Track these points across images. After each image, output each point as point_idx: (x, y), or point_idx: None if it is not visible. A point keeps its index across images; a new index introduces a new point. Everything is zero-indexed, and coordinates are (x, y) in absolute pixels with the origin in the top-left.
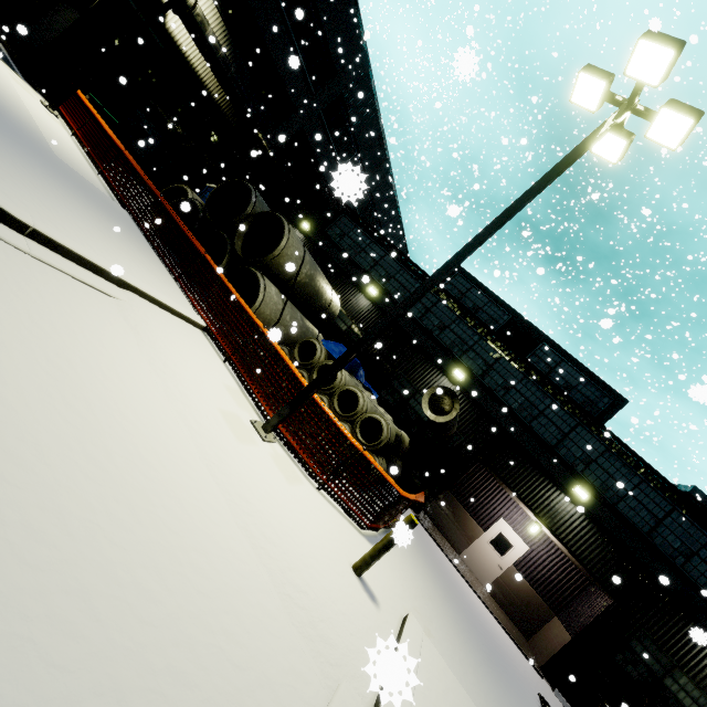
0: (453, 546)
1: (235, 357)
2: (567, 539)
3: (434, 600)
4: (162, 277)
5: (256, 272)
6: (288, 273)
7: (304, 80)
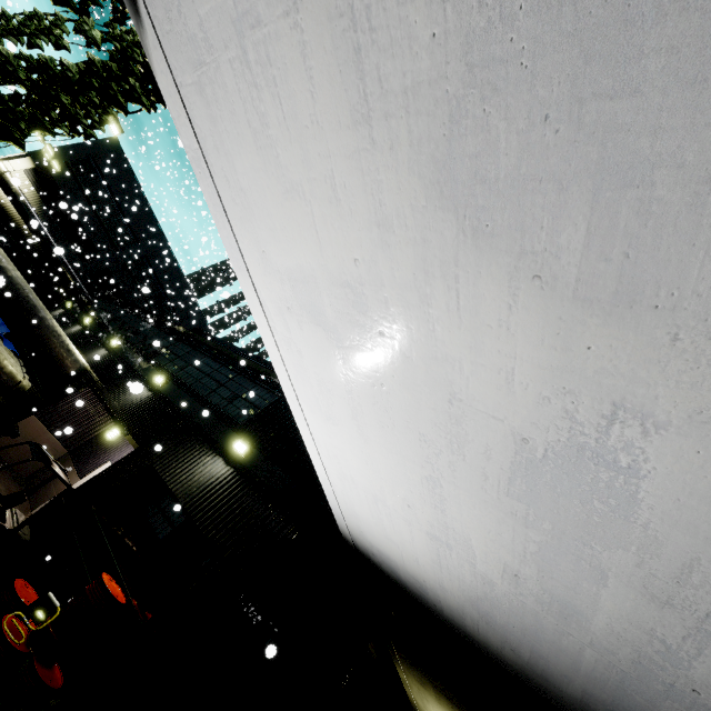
0: (32, 503)
1: None
2: (125, 416)
3: None
4: None
5: None
6: None
7: (110, 240)
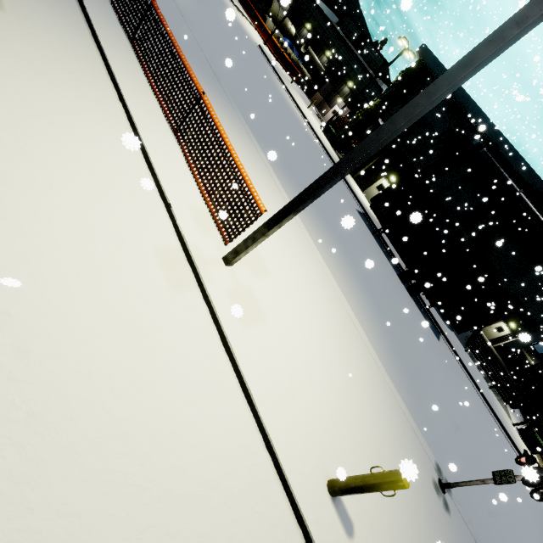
0: (322, 115)
1: (260, 33)
2: (344, 99)
3: (294, 86)
4: (247, 17)
5: (266, 16)
6: (275, 16)
7: None
